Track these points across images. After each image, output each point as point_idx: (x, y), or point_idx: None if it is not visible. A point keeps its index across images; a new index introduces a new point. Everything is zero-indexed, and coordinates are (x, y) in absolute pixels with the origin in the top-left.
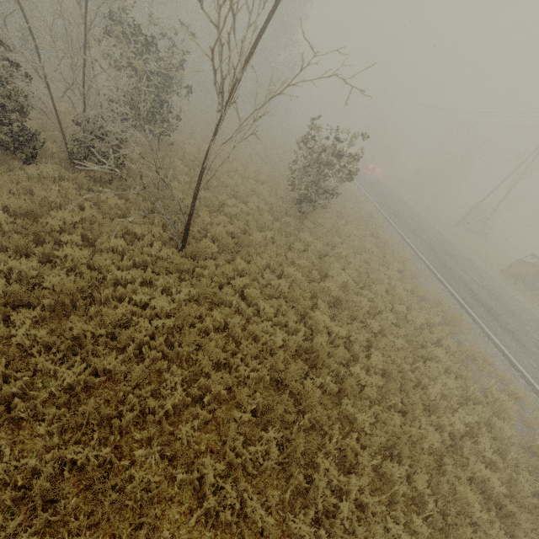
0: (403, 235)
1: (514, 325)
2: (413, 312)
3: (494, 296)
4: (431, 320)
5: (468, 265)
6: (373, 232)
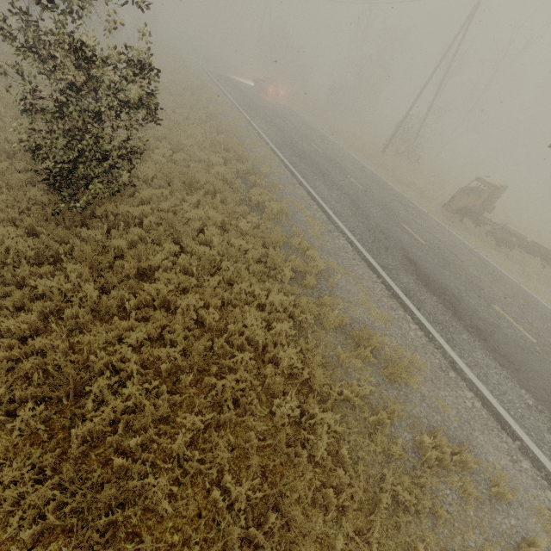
0: (311, 190)
1: (480, 312)
2: (314, 411)
3: (444, 259)
4: (355, 399)
5: (404, 214)
6: (257, 200)
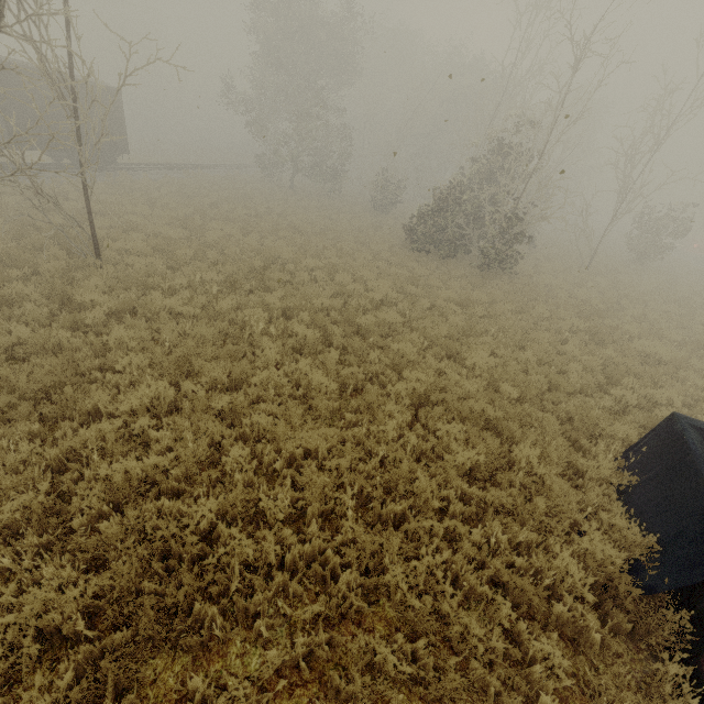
0: None
1: None
2: None
3: None
4: None
5: None
6: None
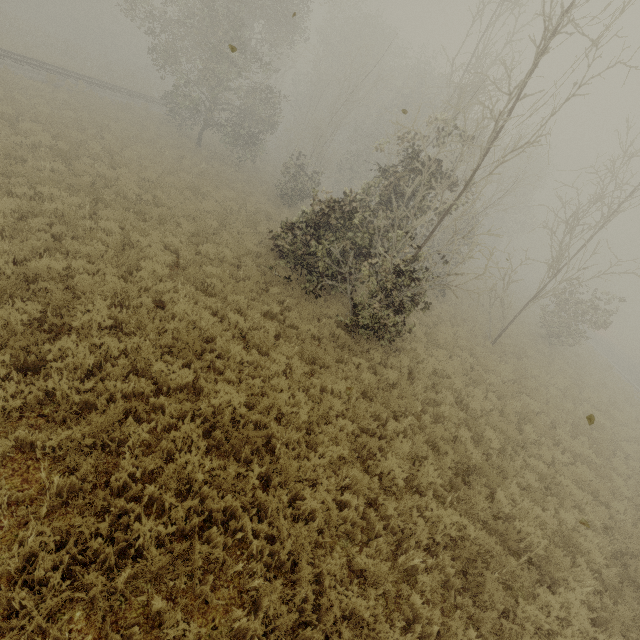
0: None
1: None
2: None
3: None
4: None
5: None
6: (611, 379)
